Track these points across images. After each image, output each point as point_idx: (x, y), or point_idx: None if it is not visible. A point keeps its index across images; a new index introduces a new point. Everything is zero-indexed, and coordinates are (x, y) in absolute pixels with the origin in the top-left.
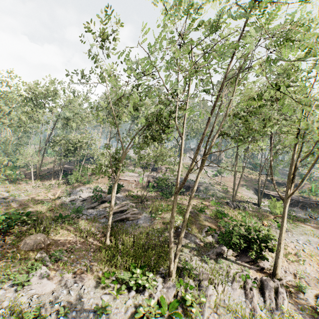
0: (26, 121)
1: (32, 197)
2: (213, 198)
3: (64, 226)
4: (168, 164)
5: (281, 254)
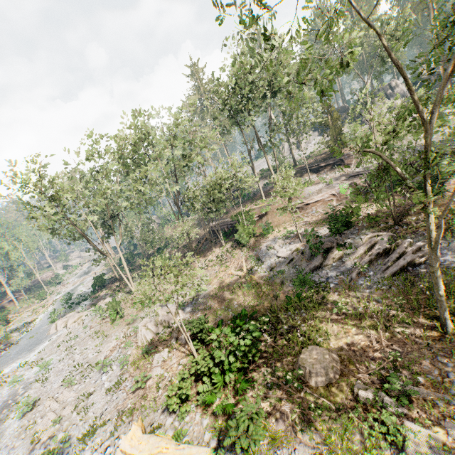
0: (144, 191)
1: (214, 283)
2: None
3: (314, 315)
4: (449, 120)
5: None
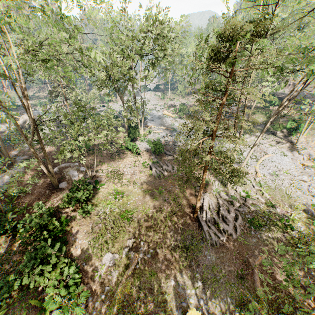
0: None
1: (193, 103)
2: (313, 111)
3: None
4: None
5: (303, 135)
